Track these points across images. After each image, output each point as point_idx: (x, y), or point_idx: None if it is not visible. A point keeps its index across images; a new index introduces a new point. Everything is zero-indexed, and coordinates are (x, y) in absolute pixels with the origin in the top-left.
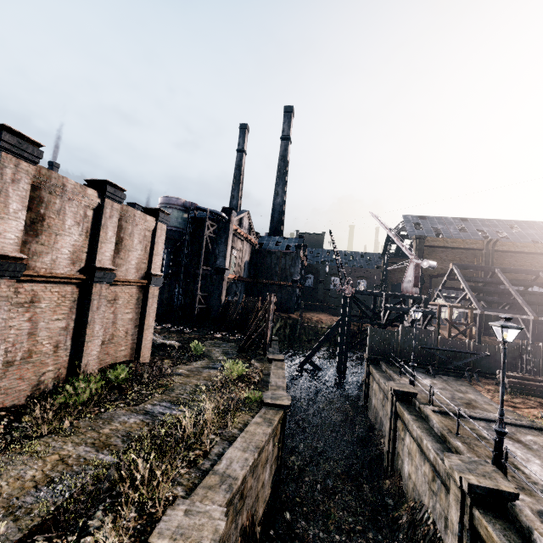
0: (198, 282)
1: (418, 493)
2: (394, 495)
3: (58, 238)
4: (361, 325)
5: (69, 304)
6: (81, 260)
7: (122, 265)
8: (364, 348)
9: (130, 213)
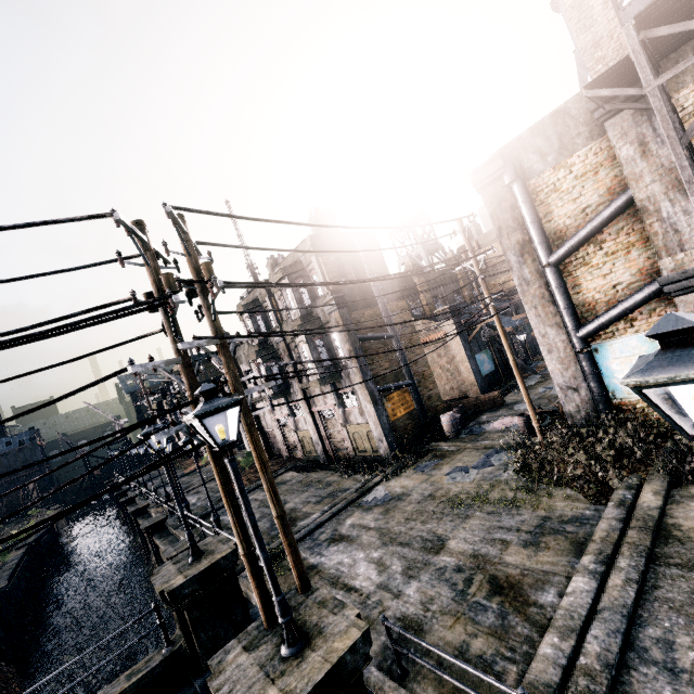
0: None
1: None
2: None
3: None
4: None
5: None
6: None
7: None
8: None
9: None
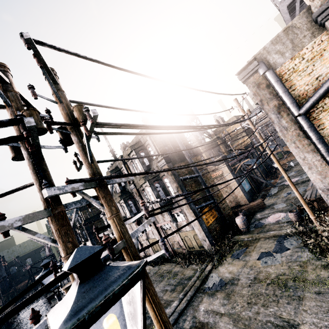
0: None
1: None
2: None
3: None
4: None
5: None
6: None
7: None
8: None
9: None
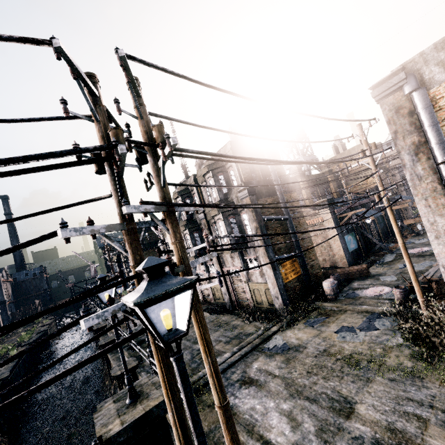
0: None
1: None
2: None
3: None
4: None
5: None
6: None
7: None
8: None
9: None
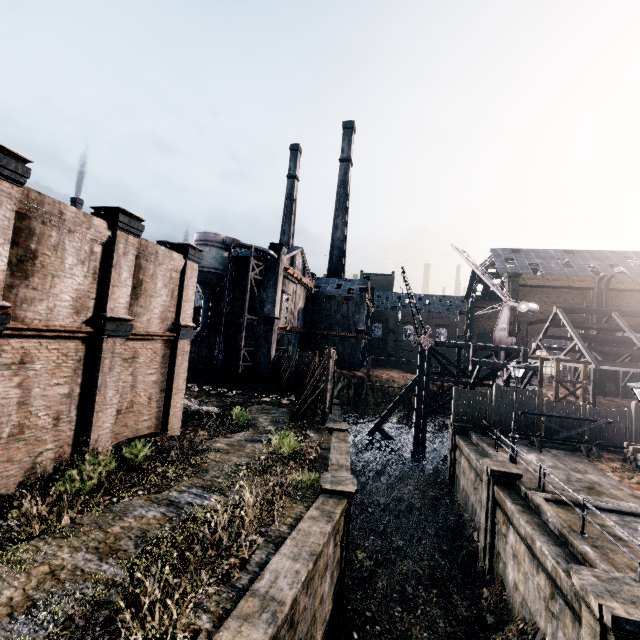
0: (243, 335)
1: (530, 611)
2: (496, 611)
3: (56, 281)
4: (443, 384)
5: (72, 364)
6: (87, 308)
7: (142, 314)
8: (446, 412)
9: (151, 249)
